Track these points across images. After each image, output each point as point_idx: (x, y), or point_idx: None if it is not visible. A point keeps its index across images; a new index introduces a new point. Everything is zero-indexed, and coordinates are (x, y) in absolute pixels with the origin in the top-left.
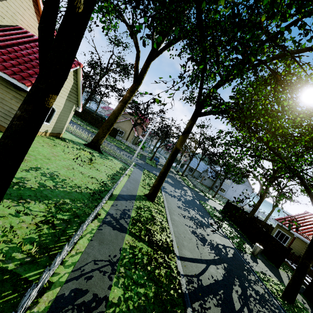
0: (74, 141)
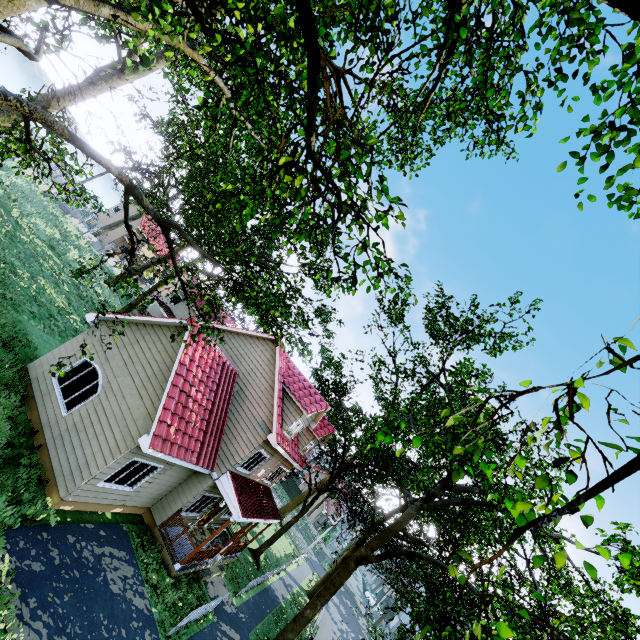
0: None
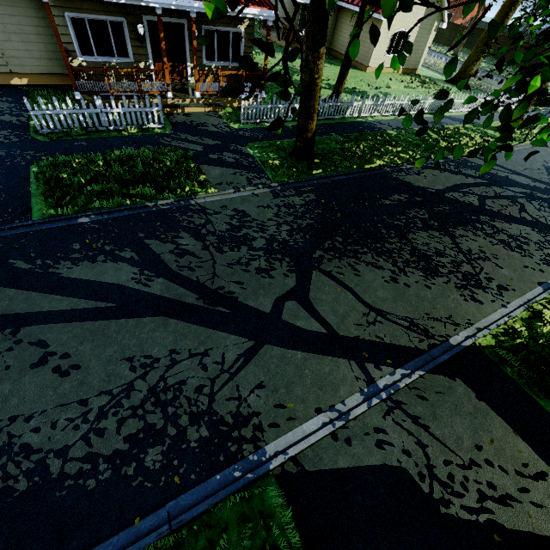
0: (432, 78)
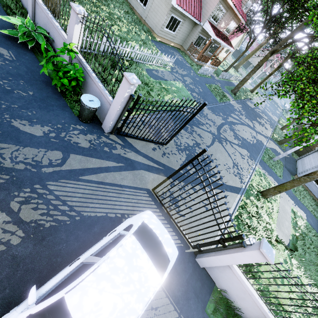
0: (229, 64)
